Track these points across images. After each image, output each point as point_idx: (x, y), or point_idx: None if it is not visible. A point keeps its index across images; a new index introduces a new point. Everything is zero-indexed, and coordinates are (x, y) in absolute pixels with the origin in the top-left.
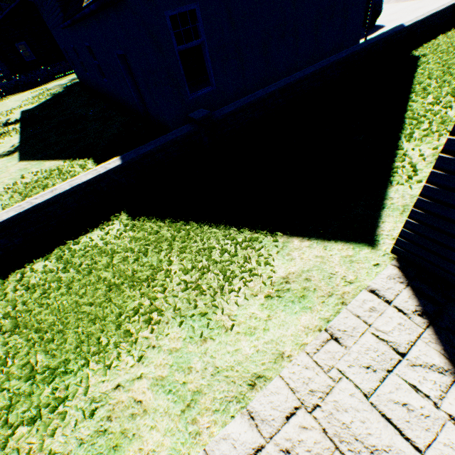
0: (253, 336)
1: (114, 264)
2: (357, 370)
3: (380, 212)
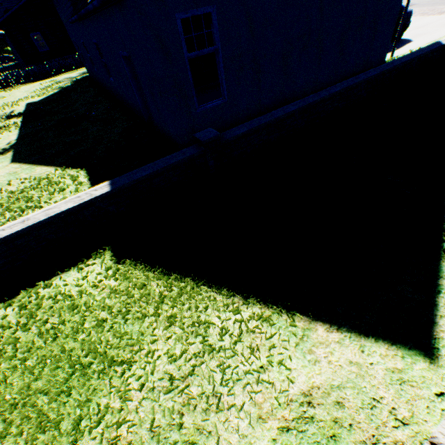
0: None
1: (85, 328)
2: None
3: (435, 299)
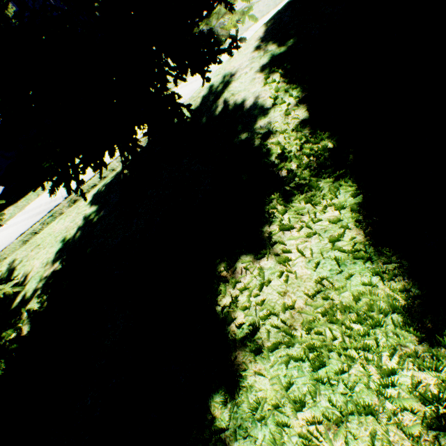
0: None
1: None
2: None
3: None
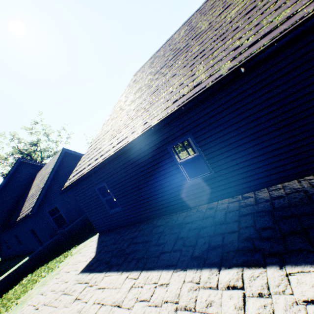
0: (63, 265)
1: (24, 284)
2: (82, 254)
3: None
